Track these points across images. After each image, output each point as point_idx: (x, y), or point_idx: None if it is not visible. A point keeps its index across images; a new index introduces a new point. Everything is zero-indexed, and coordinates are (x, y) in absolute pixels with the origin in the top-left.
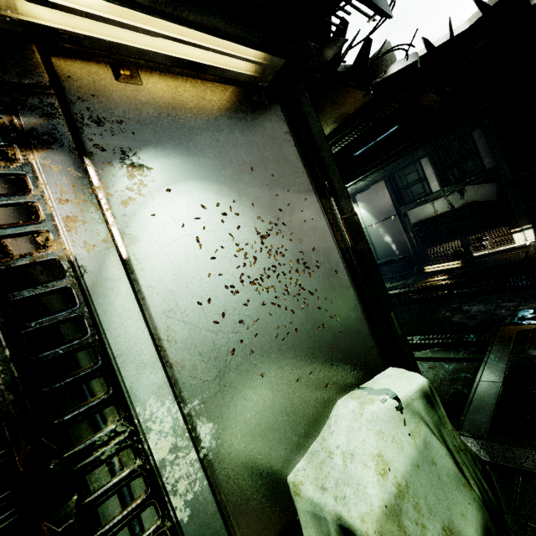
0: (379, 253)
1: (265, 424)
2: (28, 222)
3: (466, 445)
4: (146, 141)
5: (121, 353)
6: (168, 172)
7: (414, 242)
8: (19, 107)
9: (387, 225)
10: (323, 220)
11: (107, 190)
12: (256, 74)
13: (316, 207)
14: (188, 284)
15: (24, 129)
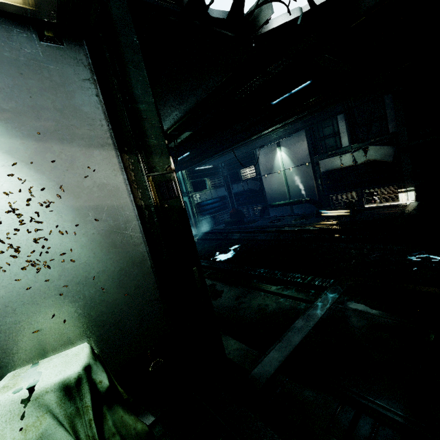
0: (292, 193)
1: None
2: None
3: (126, 427)
4: None
5: None
6: None
7: (320, 188)
8: None
9: (301, 170)
10: (119, 177)
11: None
12: (30, 7)
13: (113, 162)
14: None
15: None
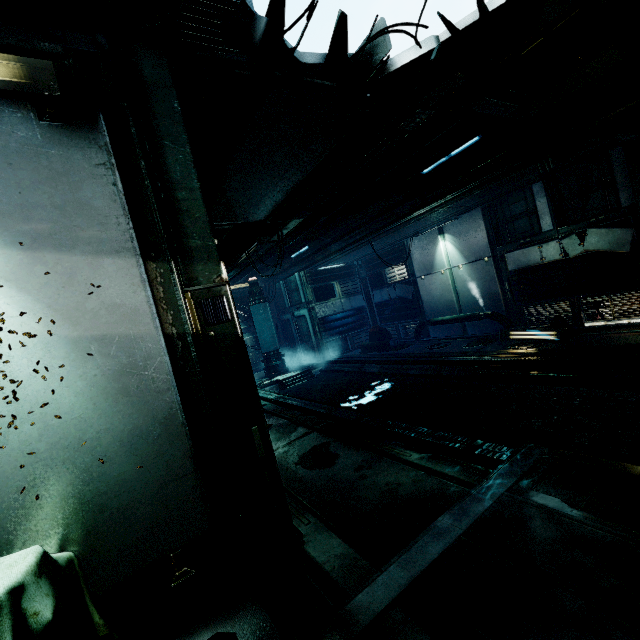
0: (463, 303)
1: None
2: None
3: None
4: None
5: None
6: None
7: (508, 296)
8: None
9: (477, 269)
10: (141, 294)
11: None
12: (23, 80)
13: (132, 274)
14: None
15: None
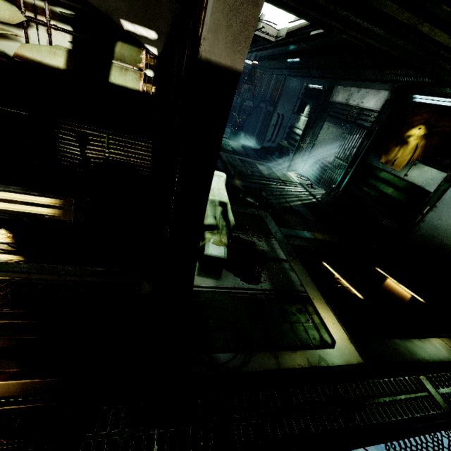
0: None
1: None
2: None
3: None
4: None
5: None
6: None
7: None
8: None
9: None
10: None
11: None
12: None
13: None
14: None
15: None
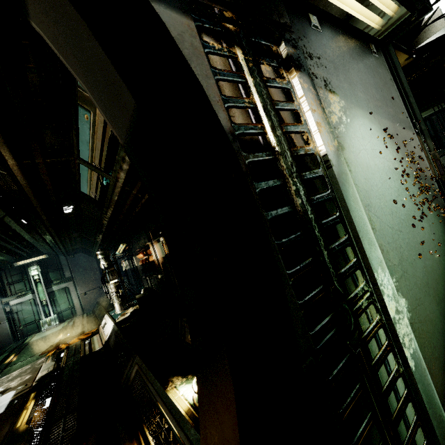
0: None
1: (428, 308)
2: (298, 124)
3: None
4: (332, 75)
5: (359, 230)
6: (346, 99)
7: None
8: (282, 39)
9: None
10: (422, 153)
11: (324, 108)
12: (380, 28)
13: (416, 142)
14: (371, 187)
15: (282, 56)
